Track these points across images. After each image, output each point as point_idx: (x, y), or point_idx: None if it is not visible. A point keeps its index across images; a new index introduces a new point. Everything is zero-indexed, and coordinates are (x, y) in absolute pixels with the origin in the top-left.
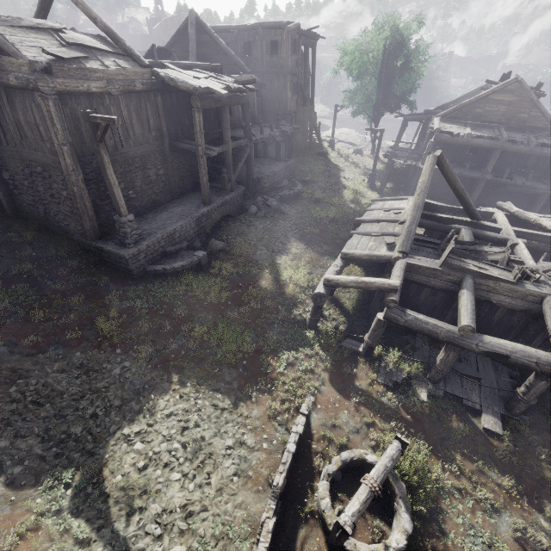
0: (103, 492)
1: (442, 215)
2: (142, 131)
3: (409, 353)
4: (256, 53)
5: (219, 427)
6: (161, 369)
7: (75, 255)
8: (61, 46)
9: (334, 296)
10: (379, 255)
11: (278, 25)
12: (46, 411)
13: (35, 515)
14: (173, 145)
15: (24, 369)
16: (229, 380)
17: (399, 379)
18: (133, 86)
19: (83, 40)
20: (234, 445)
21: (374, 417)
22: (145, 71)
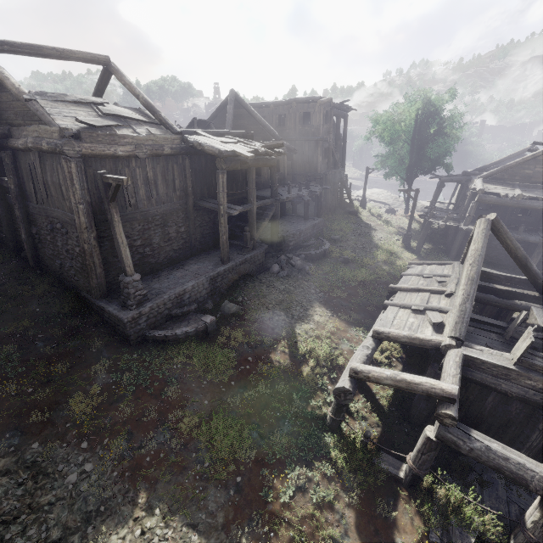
0: None
1: (499, 287)
2: (166, 190)
3: (475, 489)
4: (290, 124)
5: None
6: (128, 480)
7: (78, 312)
8: (98, 116)
9: (364, 382)
10: (423, 338)
11: (311, 99)
12: None
13: None
14: (197, 203)
15: None
16: (213, 508)
17: None
18: (162, 150)
19: (120, 112)
20: None
21: None
22: (176, 137)
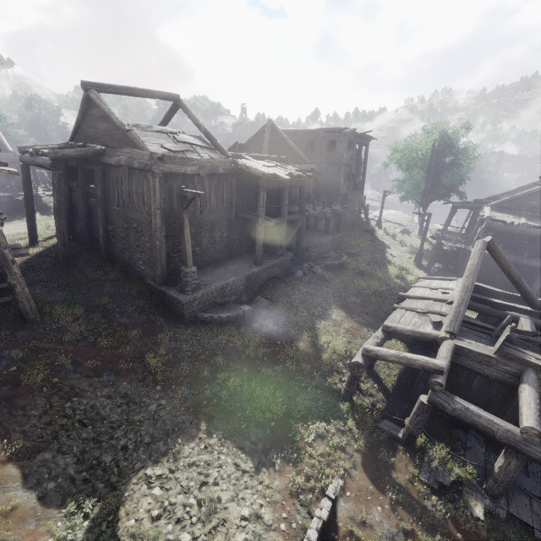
0: (115, 534)
1: (496, 300)
2: (216, 202)
3: (459, 452)
4: (317, 149)
5: (238, 491)
6: (192, 414)
7: (142, 295)
8: (173, 143)
9: (373, 370)
10: (423, 332)
11: (337, 130)
12: (88, 432)
13: (53, 538)
14: (238, 214)
15: (81, 388)
16: (255, 439)
17: (446, 480)
18: (217, 170)
19: (189, 140)
20: (250, 517)
21: (413, 524)
22: (228, 160)
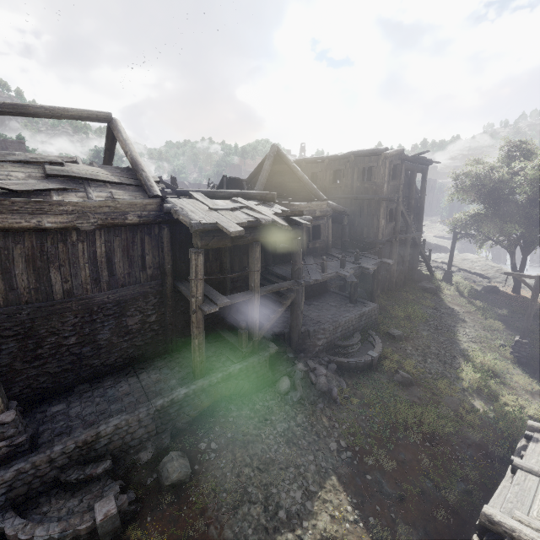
0: None
1: None
2: (129, 269)
3: None
4: (346, 180)
5: None
6: None
7: None
8: (43, 178)
9: None
10: None
11: (373, 152)
12: None
13: None
14: (176, 285)
15: None
16: None
17: None
18: (123, 219)
19: (78, 172)
20: None
21: None
22: (151, 201)
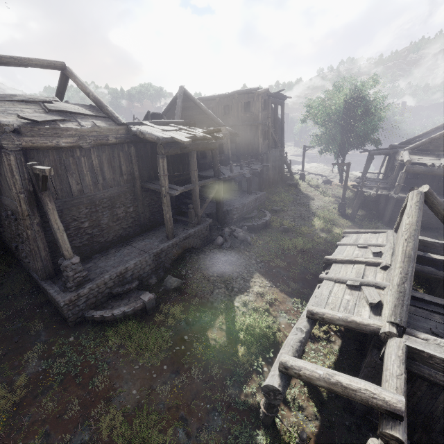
0: None
1: (436, 256)
2: (113, 176)
3: None
4: (233, 112)
5: None
6: None
7: (28, 292)
8: (44, 112)
9: None
10: (359, 322)
11: (250, 91)
12: None
13: None
14: (143, 185)
15: None
16: None
17: None
18: (106, 140)
19: (66, 108)
20: None
21: None
22: (120, 127)
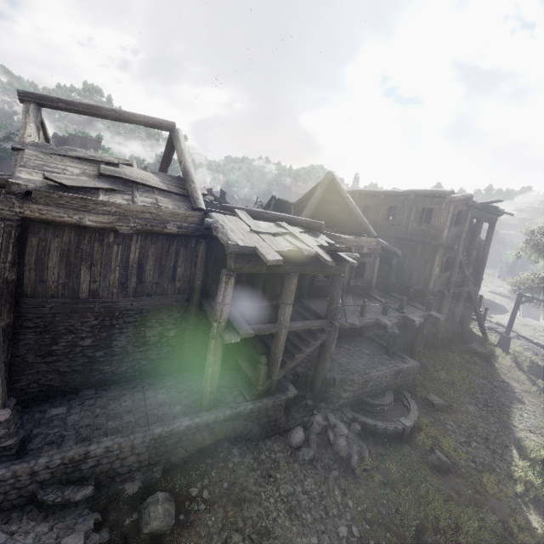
0: None
1: None
2: (158, 279)
3: None
4: (401, 218)
5: None
6: None
7: None
8: (96, 176)
9: None
10: None
11: (437, 193)
12: None
13: None
14: (202, 303)
15: None
16: None
17: None
18: (162, 227)
19: (130, 175)
20: None
21: None
22: (193, 213)
